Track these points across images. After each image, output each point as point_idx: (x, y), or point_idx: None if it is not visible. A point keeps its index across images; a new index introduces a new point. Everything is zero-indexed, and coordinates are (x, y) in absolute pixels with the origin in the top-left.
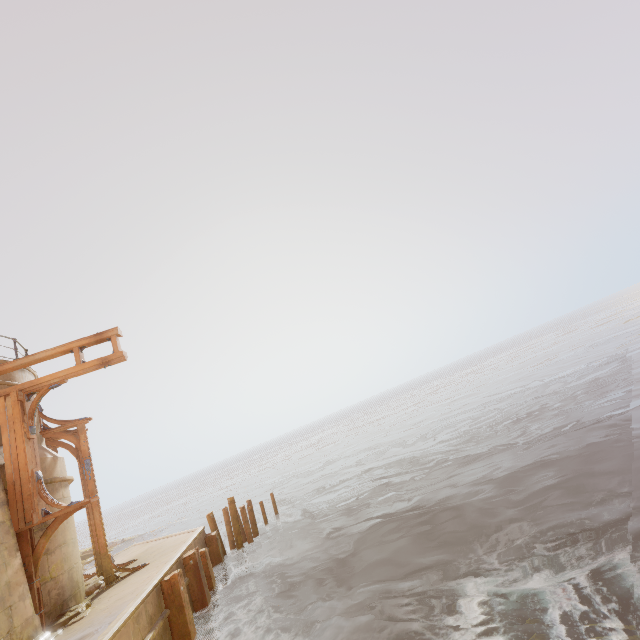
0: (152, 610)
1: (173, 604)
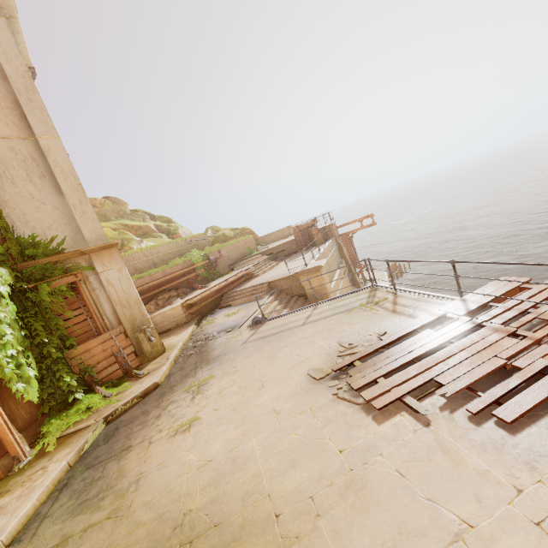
0: None
1: None
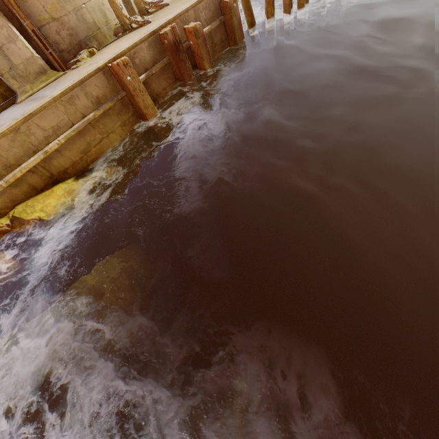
0: (99, 92)
1: (125, 89)
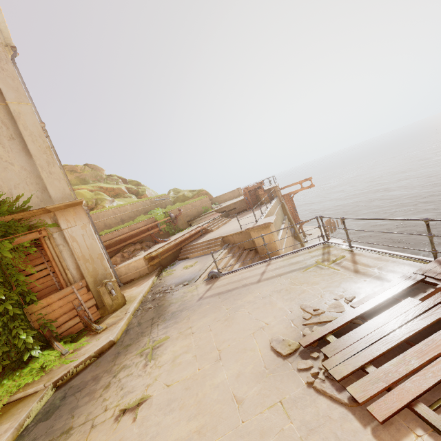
0: None
1: None
